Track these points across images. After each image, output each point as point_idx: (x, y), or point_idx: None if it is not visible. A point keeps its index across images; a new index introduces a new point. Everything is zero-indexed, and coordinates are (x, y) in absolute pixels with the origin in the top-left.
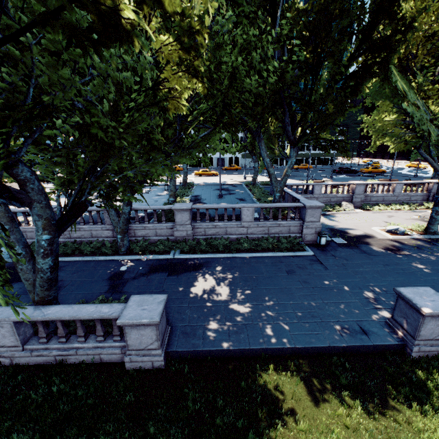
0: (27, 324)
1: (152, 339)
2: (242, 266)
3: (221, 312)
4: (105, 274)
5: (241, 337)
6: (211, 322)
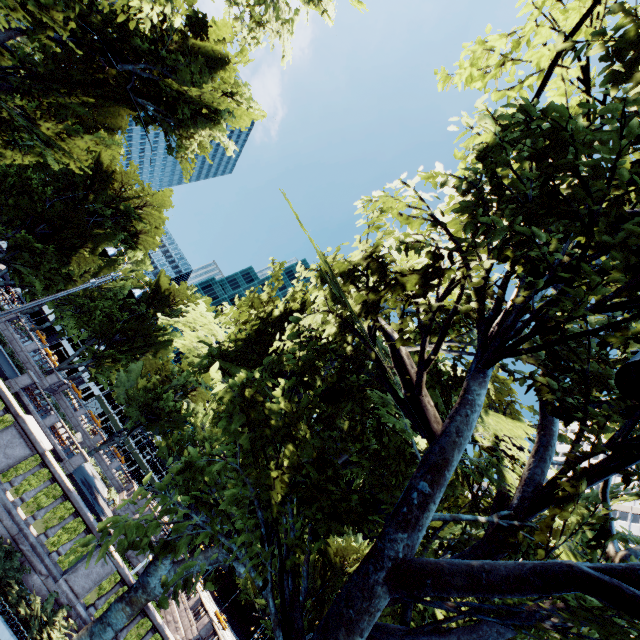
0: None
1: None
2: None
3: None
4: None
5: None
6: None
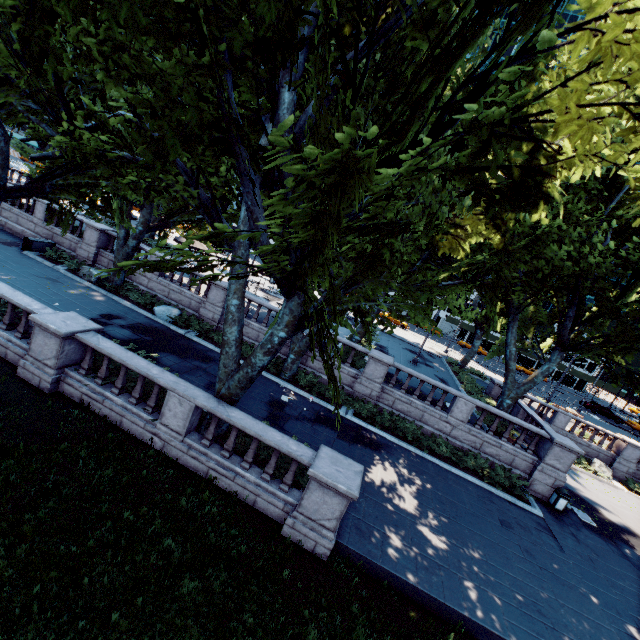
0: (199, 414)
1: (333, 514)
2: (435, 477)
3: (406, 528)
4: (264, 395)
5: (432, 579)
6: (393, 534)
